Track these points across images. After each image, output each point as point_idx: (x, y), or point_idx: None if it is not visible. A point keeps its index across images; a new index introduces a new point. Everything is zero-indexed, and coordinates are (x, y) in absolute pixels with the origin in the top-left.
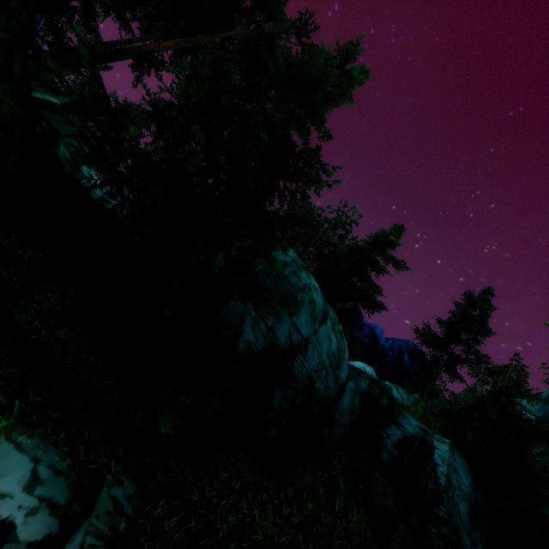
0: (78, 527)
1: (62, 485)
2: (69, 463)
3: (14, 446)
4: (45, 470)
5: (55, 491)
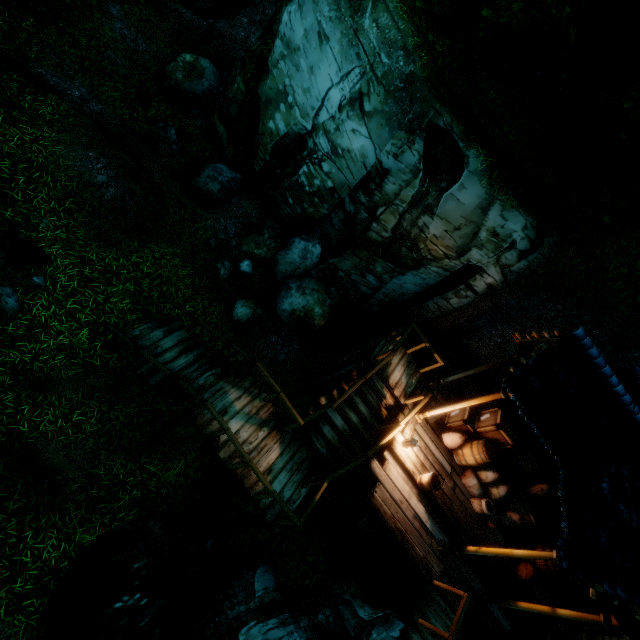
0: (535, 250)
1: (532, 232)
2: (535, 222)
3: (518, 213)
4: (528, 224)
5: (530, 233)
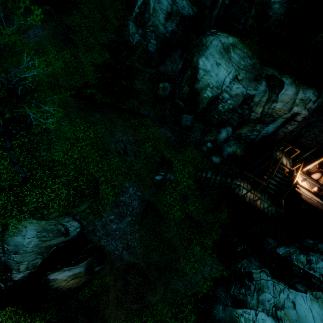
0: (319, 98)
1: (316, 93)
2: (316, 90)
3: (309, 90)
4: (314, 92)
5: (315, 94)
